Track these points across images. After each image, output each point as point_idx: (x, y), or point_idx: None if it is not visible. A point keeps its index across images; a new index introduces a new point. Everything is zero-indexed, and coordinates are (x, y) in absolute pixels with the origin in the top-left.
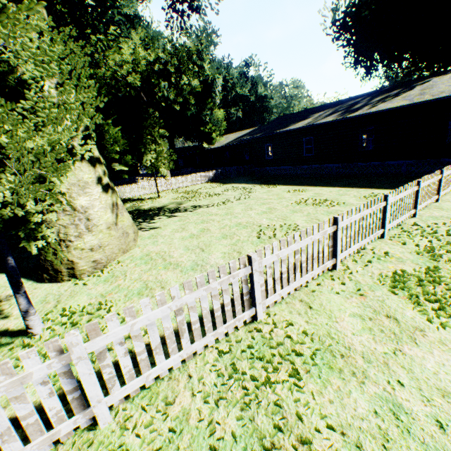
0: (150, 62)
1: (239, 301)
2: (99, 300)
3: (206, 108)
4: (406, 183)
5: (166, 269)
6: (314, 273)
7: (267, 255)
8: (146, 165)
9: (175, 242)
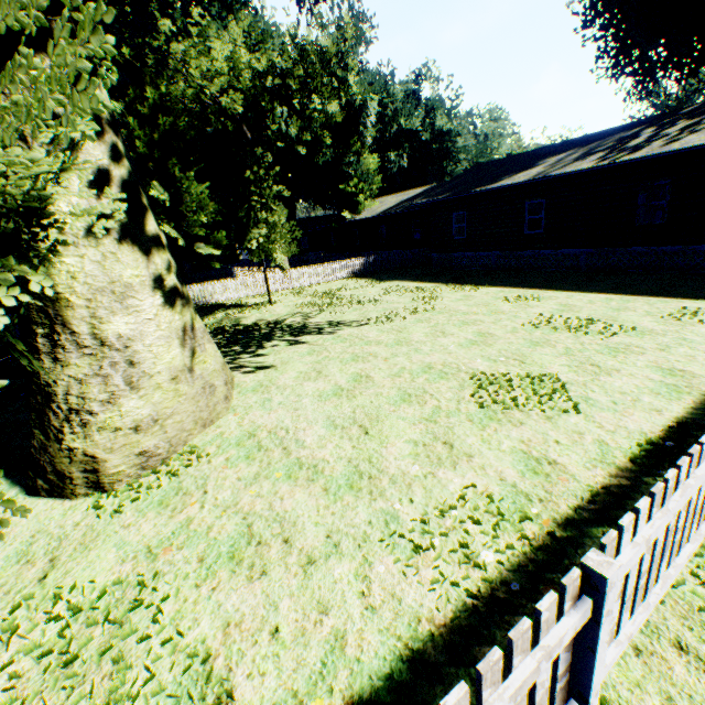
0: (259, 73)
1: (544, 703)
2: (139, 569)
3: (350, 152)
4: None
5: (292, 480)
6: (692, 549)
7: (623, 545)
8: (251, 248)
9: (305, 405)
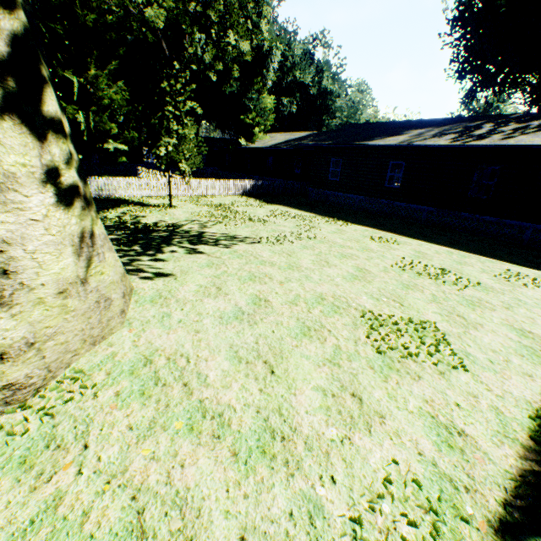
0: None
1: None
2: None
3: (253, 89)
4: (540, 259)
5: (194, 436)
6: None
7: None
8: (159, 154)
9: (206, 328)
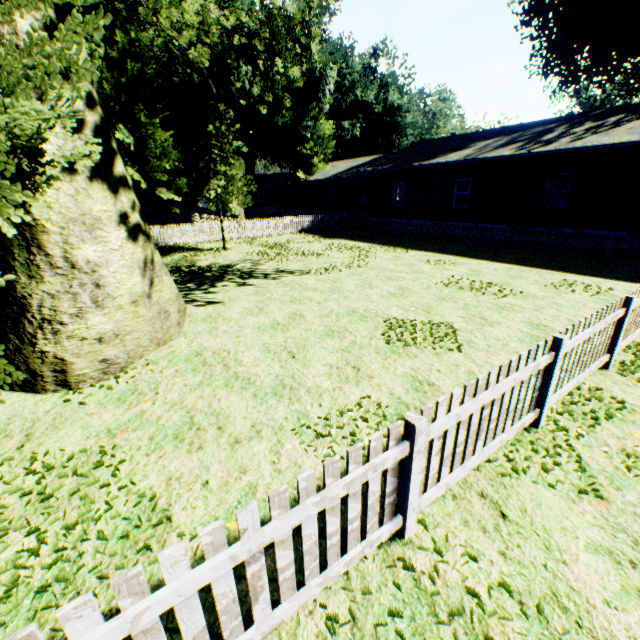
0: (227, 30)
1: (376, 509)
2: (101, 443)
3: (308, 117)
4: (614, 268)
5: (229, 388)
6: (505, 437)
7: (439, 416)
8: (209, 197)
9: (246, 334)
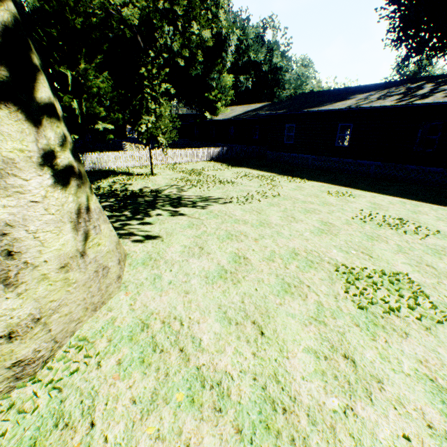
0: None
1: None
2: None
3: (214, 70)
4: None
5: (196, 409)
6: None
7: None
8: (140, 131)
9: (194, 288)
